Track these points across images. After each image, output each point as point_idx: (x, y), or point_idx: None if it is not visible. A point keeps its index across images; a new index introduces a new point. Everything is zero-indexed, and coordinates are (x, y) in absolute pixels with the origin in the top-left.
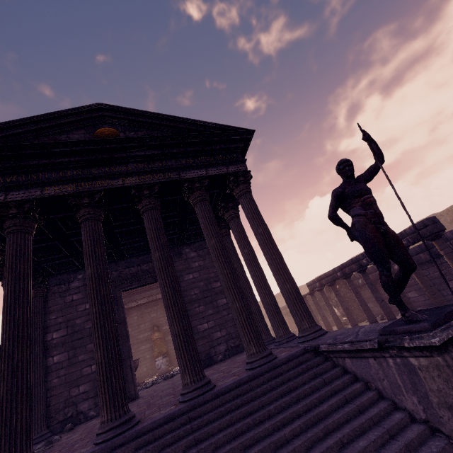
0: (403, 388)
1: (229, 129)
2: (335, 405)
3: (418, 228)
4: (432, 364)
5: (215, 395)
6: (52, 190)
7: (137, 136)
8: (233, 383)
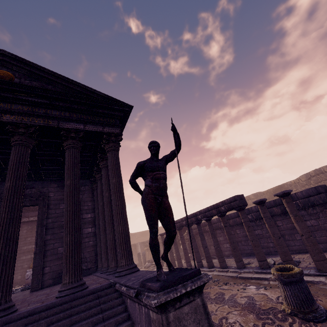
0: None
1: (113, 100)
2: None
3: (232, 200)
4: (157, 320)
5: (2, 322)
6: None
7: (31, 84)
8: (26, 312)
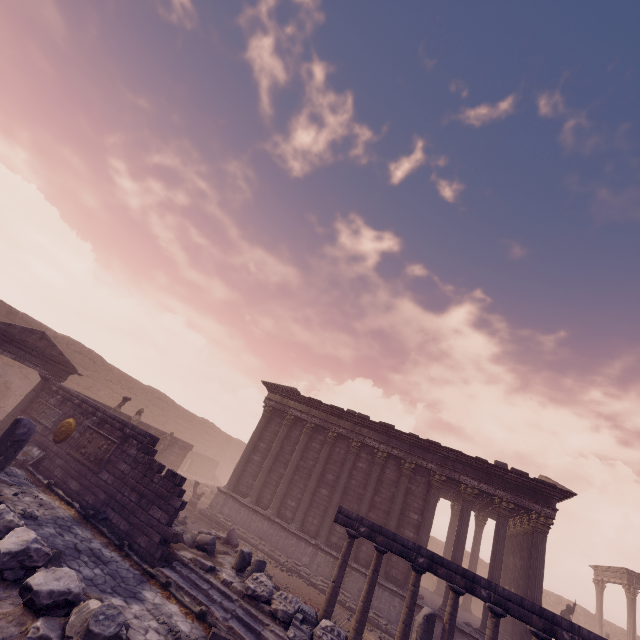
0: None
1: None
2: None
3: None
4: None
5: None
6: None
7: None
8: None
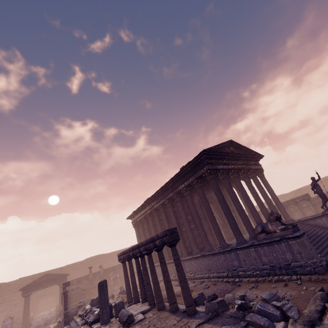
0: (326, 223)
1: (258, 154)
2: (313, 227)
3: (304, 196)
4: None
5: None
6: (230, 167)
7: (238, 152)
8: None
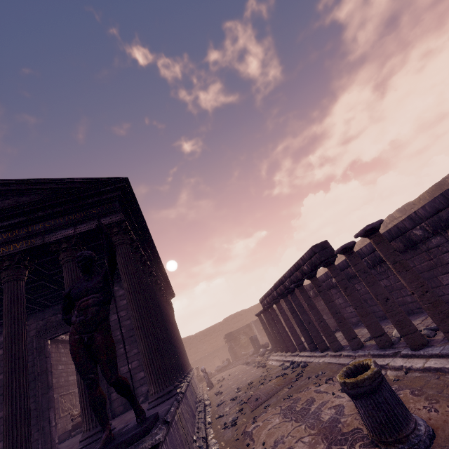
0: None
1: (100, 181)
2: None
3: (311, 254)
4: None
5: None
6: None
7: (4, 205)
8: None
